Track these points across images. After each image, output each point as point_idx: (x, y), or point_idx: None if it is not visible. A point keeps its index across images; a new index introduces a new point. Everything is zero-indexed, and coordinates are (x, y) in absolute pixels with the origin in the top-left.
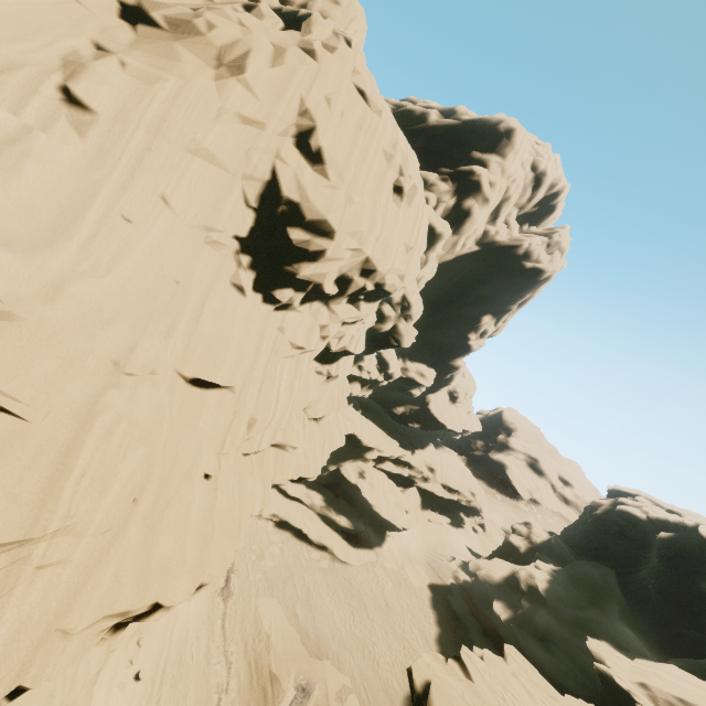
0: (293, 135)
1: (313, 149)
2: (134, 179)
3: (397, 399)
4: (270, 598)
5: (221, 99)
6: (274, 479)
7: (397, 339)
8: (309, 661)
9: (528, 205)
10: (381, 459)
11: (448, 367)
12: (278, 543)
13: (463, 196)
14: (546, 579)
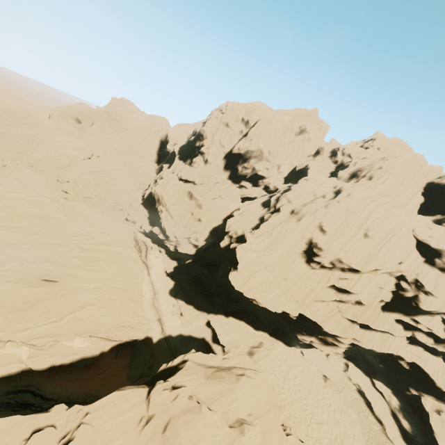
0: (319, 227)
1: (324, 229)
2: (279, 241)
3: None
4: None
5: (297, 226)
6: (301, 312)
7: (416, 302)
8: None
9: None
10: None
11: None
12: (353, 396)
13: None
14: None
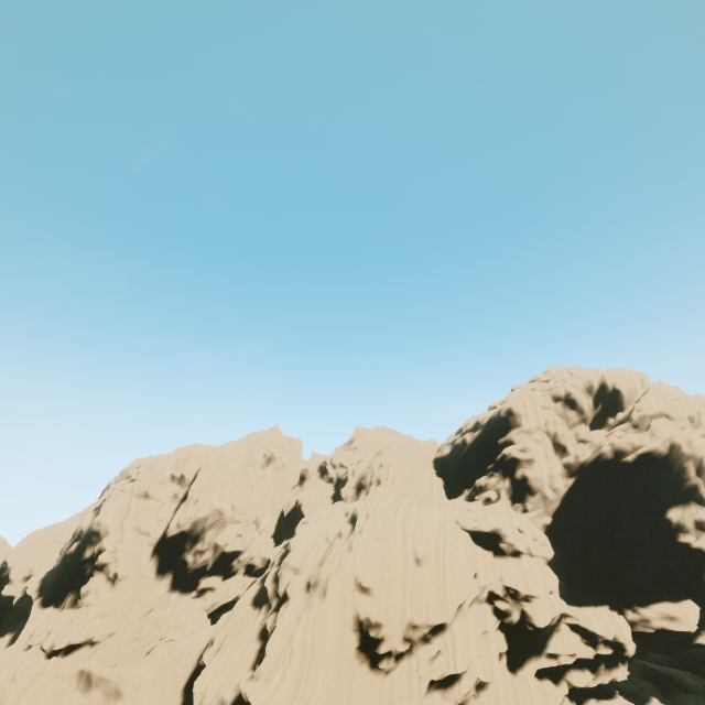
0: (358, 587)
1: (366, 586)
2: (312, 658)
3: None
4: None
5: (327, 607)
6: None
7: (530, 622)
8: None
9: (586, 414)
10: None
11: None
12: None
13: (512, 472)
14: None
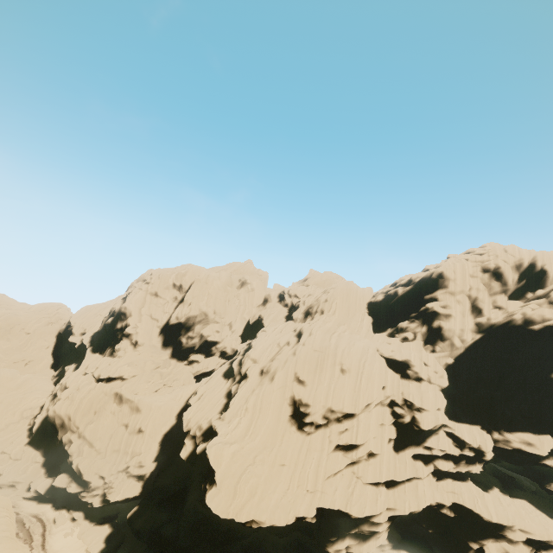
0: (296, 379)
1: (302, 380)
2: (259, 415)
3: (552, 474)
4: None
5: (273, 387)
6: (318, 504)
7: (417, 425)
8: None
9: (509, 286)
10: (538, 544)
11: None
12: None
13: (430, 322)
14: None
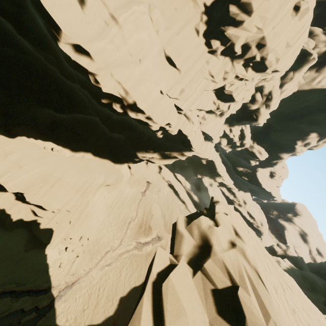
0: None
1: None
2: None
3: (241, 164)
4: (158, 205)
5: None
6: (181, 127)
7: (257, 115)
8: (164, 231)
9: None
10: (222, 184)
11: (276, 156)
12: (167, 191)
13: None
14: (287, 267)
